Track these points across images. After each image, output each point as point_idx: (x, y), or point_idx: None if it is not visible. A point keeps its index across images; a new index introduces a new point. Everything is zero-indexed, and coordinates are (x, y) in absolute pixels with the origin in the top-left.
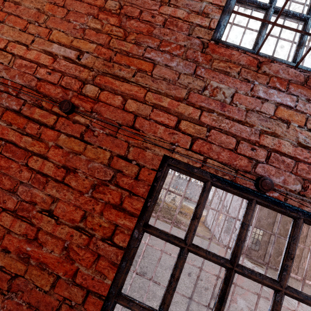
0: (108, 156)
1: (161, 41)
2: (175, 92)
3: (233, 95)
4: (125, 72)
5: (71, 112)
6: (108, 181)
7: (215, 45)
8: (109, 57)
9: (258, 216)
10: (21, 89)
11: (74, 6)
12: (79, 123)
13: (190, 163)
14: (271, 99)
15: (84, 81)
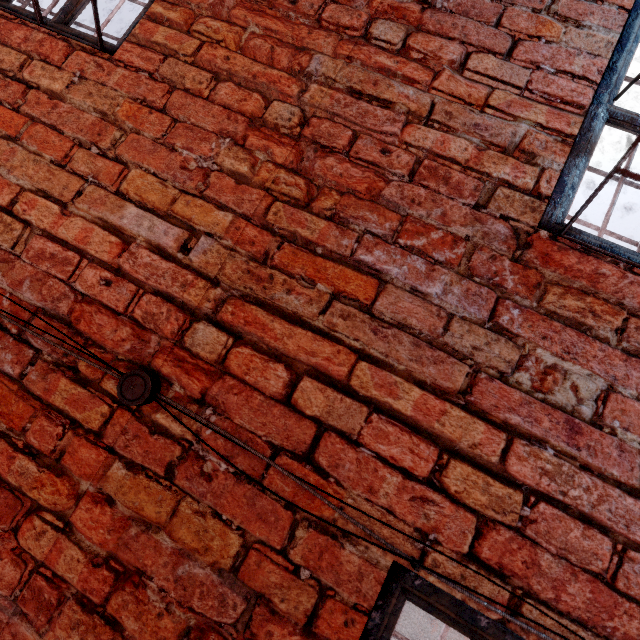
0: (233, 545)
1: (403, 219)
2: (435, 368)
3: (604, 397)
4: (301, 296)
5: (149, 401)
6: (228, 624)
7: (552, 242)
8: (263, 252)
9: None
10: (33, 317)
11: (188, 111)
12: (168, 432)
13: (471, 600)
14: None
15: (193, 312)
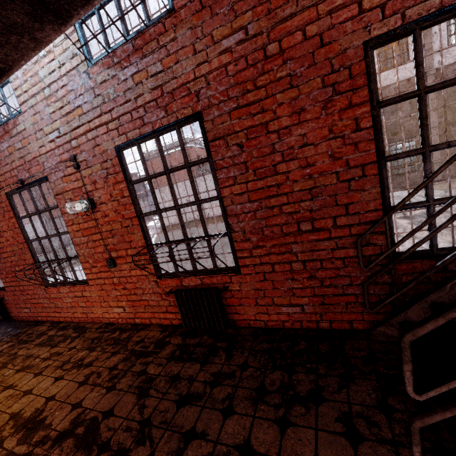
0: None
1: None
2: None
3: None
4: None
5: None
6: (4, 212)
7: None
8: None
9: (397, 122)
10: None
11: None
12: None
13: (10, 190)
14: (5, 147)
15: None
